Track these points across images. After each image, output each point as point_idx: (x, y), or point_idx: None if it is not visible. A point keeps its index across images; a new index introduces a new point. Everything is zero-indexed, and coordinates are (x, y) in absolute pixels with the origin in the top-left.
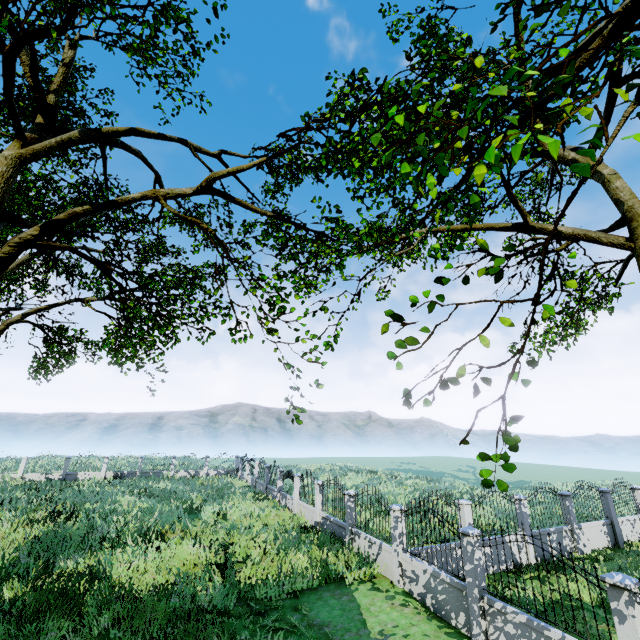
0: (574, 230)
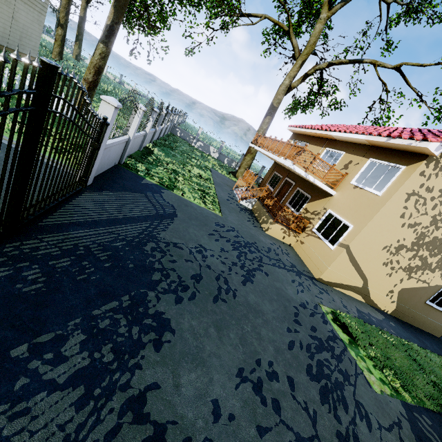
0: (295, 44)
